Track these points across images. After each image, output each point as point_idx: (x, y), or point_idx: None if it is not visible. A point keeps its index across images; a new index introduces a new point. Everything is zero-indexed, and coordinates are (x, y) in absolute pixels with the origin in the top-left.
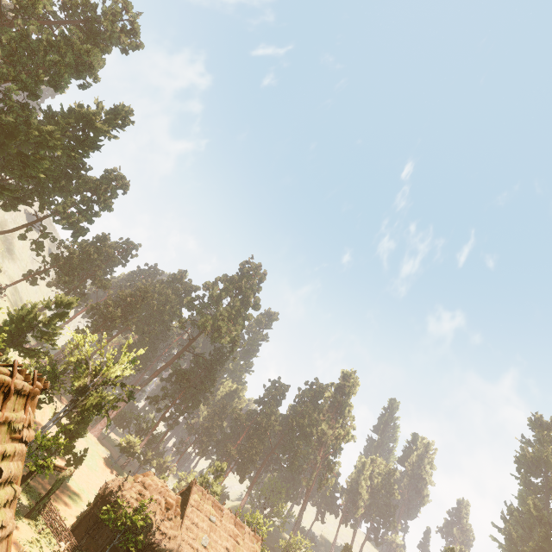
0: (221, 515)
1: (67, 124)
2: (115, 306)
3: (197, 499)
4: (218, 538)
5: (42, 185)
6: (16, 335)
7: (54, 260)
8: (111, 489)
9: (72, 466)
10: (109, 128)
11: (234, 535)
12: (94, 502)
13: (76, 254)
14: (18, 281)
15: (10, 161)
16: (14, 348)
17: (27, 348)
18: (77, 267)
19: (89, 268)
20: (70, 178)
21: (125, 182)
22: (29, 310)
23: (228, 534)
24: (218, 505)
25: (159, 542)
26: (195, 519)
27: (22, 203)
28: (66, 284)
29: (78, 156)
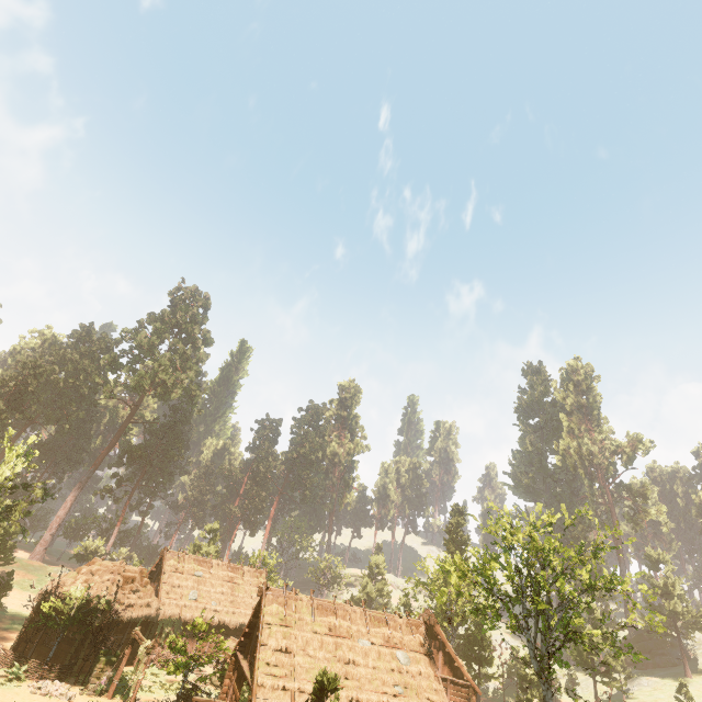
0: (209, 568)
1: None
2: None
3: (173, 564)
4: (211, 588)
5: None
6: None
7: None
8: (48, 592)
9: None
10: None
11: (230, 579)
12: (32, 613)
13: None
14: None
15: None
16: None
17: None
18: None
19: None
20: None
21: None
22: None
23: (223, 580)
24: (204, 560)
25: (117, 611)
26: (175, 582)
27: None
28: None
29: None
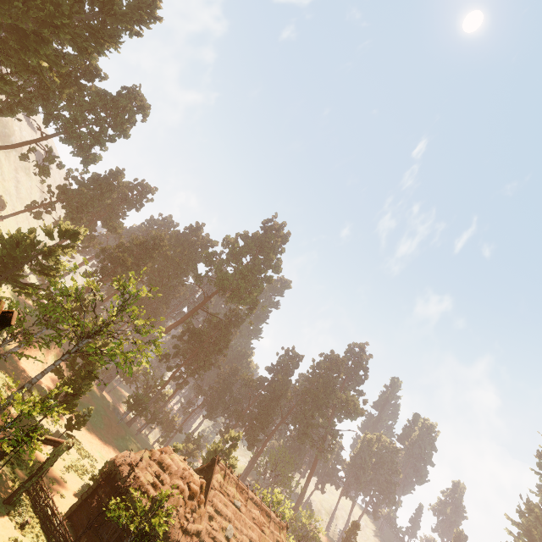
0: (245, 499)
1: (79, 0)
2: (127, 252)
3: (220, 480)
4: (243, 527)
5: (47, 88)
6: (11, 266)
7: (61, 192)
8: (121, 467)
9: (73, 427)
10: (132, 18)
11: (259, 522)
12: (98, 481)
13: (86, 187)
14: (20, 212)
15: (6, 44)
16: (7, 282)
17: (22, 283)
18: (86, 203)
19: (100, 207)
20: (81, 87)
21: (145, 104)
22: (26, 236)
23: (253, 521)
24: (242, 487)
25: None
26: (218, 505)
27: (22, 107)
28: (74, 221)
29: (91, 49)
